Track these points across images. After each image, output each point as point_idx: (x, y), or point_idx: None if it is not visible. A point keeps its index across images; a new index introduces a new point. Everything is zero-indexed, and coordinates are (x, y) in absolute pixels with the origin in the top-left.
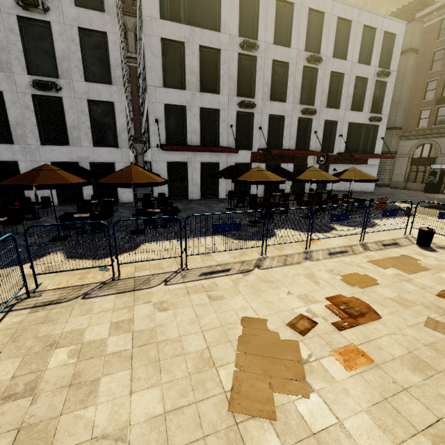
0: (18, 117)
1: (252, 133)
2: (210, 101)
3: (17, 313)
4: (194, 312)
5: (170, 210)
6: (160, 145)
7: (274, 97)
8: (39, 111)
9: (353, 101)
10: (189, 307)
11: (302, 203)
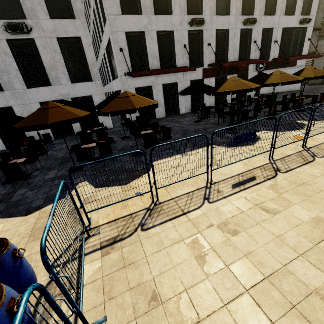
0: (0, 64)
1: (201, 51)
2: (164, 23)
3: (90, 259)
4: (268, 231)
5: (165, 129)
6: (130, 73)
7: (219, 11)
8: (17, 56)
9: (286, 5)
10: (257, 226)
11: (259, 107)
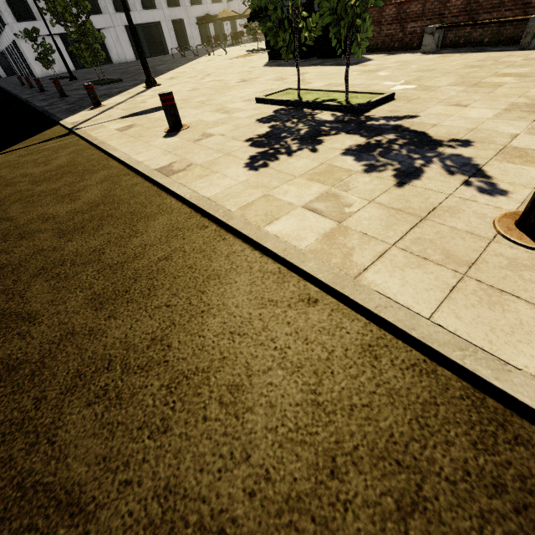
0: None
1: None
2: None
3: None
4: None
5: None
6: None
7: None
8: None
9: None
10: None
11: None
